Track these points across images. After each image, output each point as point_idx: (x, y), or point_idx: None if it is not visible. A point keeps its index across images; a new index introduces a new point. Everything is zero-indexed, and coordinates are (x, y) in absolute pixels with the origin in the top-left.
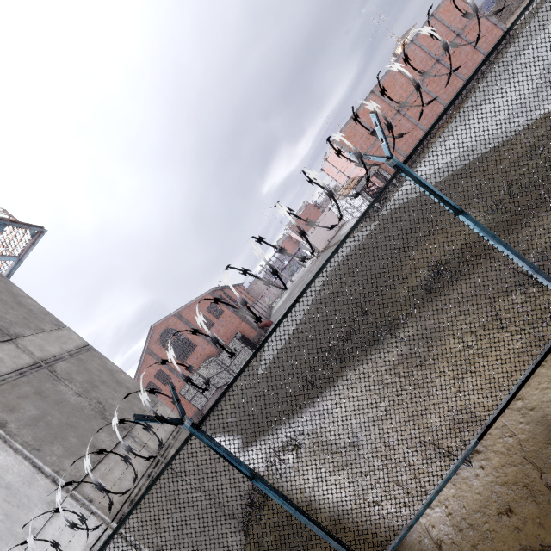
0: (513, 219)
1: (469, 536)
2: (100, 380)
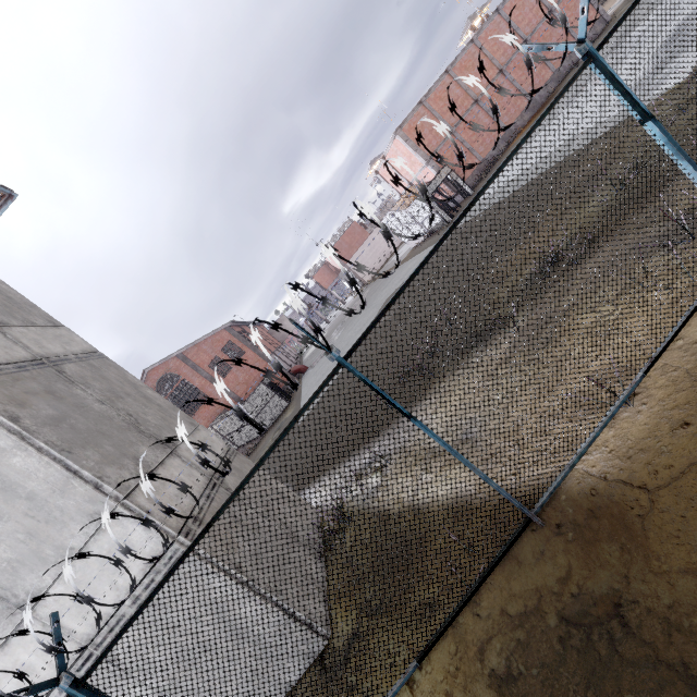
0: None
1: (641, 458)
2: (124, 392)
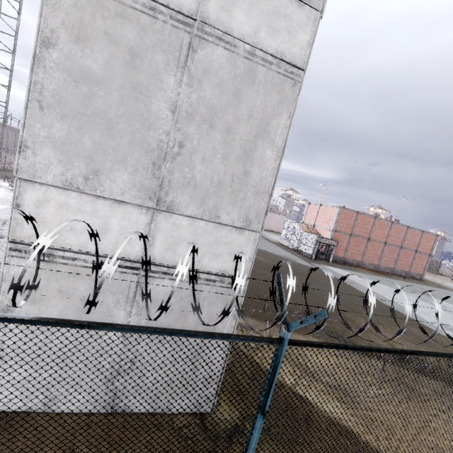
0: None
1: None
2: None
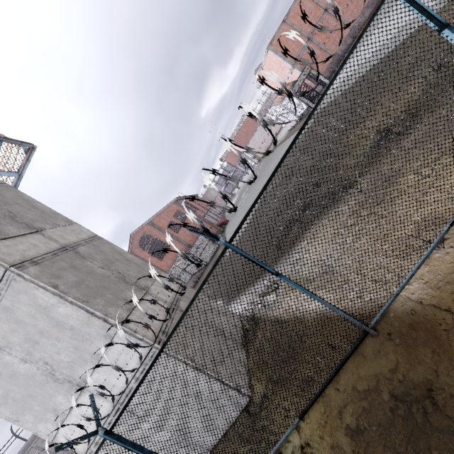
0: None
1: (447, 289)
2: (114, 259)
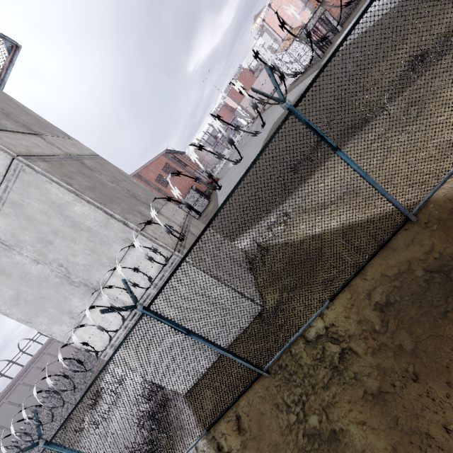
0: None
1: None
2: (121, 179)
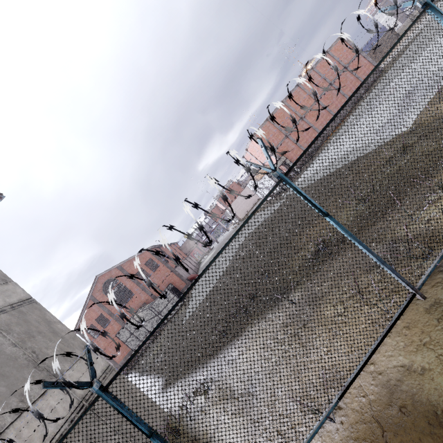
0: (365, 222)
1: None
2: (37, 331)
